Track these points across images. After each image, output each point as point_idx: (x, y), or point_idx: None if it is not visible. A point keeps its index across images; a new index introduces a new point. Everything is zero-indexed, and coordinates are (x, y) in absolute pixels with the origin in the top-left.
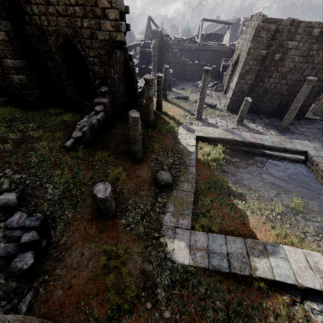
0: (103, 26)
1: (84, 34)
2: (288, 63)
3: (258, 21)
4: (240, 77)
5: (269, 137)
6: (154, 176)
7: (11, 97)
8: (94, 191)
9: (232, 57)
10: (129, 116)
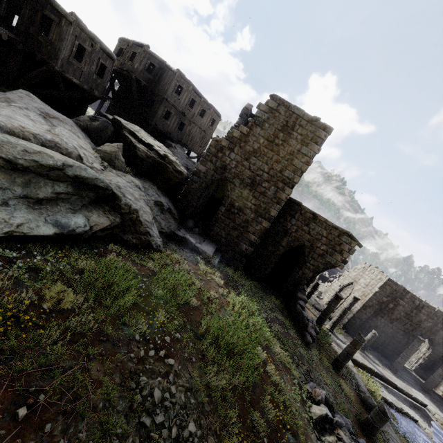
0: (335, 256)
1: (317, 251)
2: (396, 314)
3: (382, 276)
4: (363, 307)
5: (395, 377)
6: (361, 398)
7: (221, 253)
8: (385, 409)
9: (339, 277)
10: (361, 337)
